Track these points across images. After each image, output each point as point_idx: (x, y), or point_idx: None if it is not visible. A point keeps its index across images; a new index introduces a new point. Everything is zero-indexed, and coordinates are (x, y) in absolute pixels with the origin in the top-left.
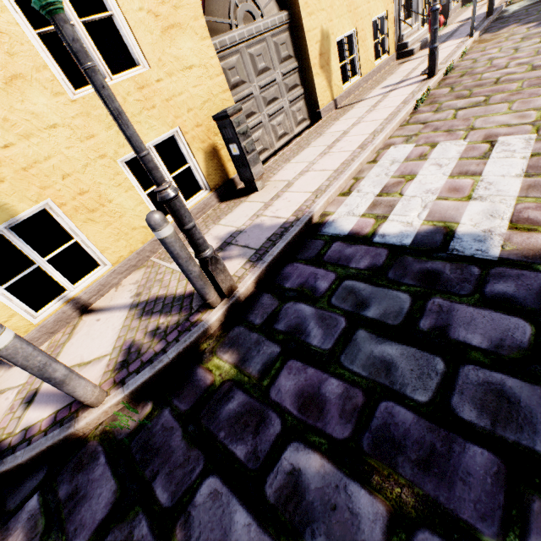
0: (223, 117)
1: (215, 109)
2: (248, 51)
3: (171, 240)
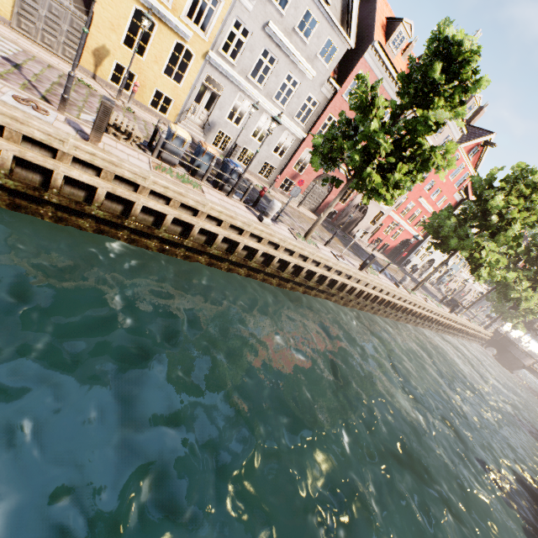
0: None
1: None
2: (50, 1)
3: None
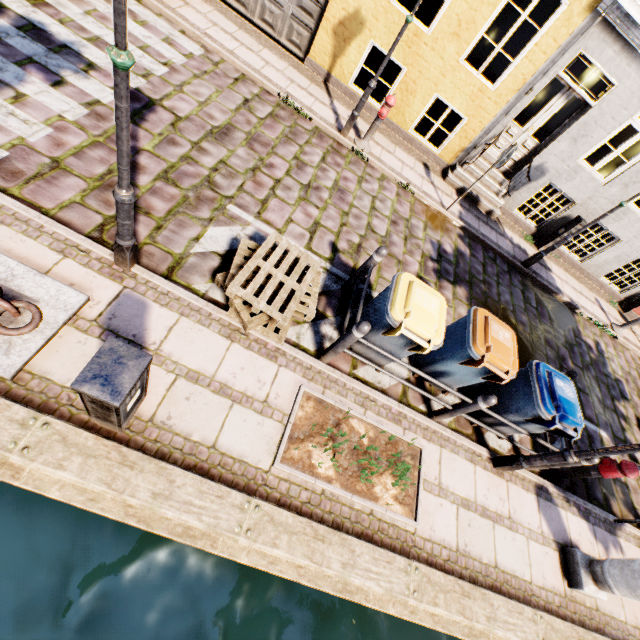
0: None
1: None
2: None
3: None
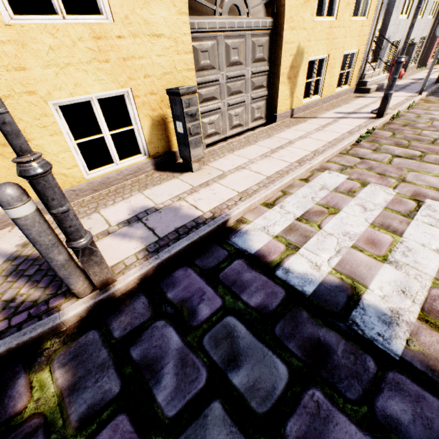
0: (175, 93)
1: (174, 83)
2: (225, 41)
3: (25, 222)
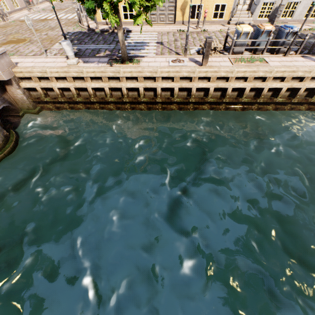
0: None
1: None
2: None
3: None
